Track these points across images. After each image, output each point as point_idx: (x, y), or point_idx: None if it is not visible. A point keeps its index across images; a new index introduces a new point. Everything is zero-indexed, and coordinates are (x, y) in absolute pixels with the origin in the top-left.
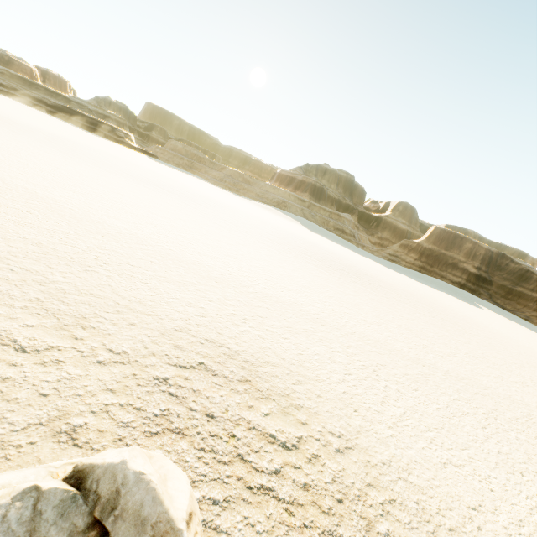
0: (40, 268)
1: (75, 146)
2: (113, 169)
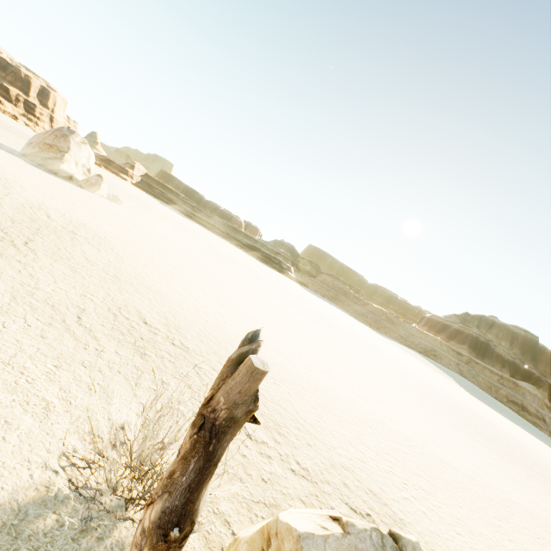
0: None
1: (257, 275)
2: (280, 296)
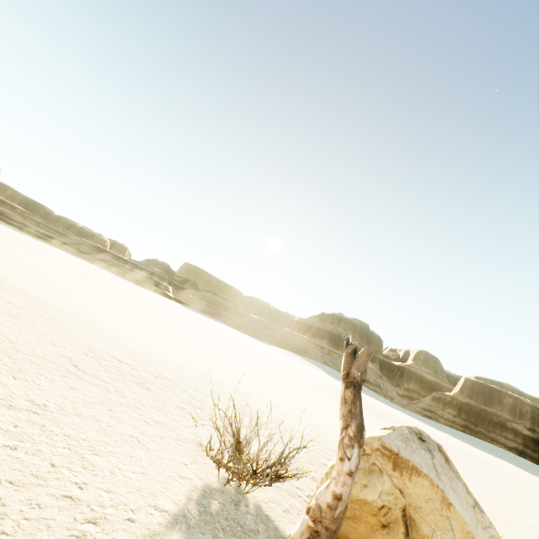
0: (219, 390)
1: (144, 299)
2: (177, 318)
